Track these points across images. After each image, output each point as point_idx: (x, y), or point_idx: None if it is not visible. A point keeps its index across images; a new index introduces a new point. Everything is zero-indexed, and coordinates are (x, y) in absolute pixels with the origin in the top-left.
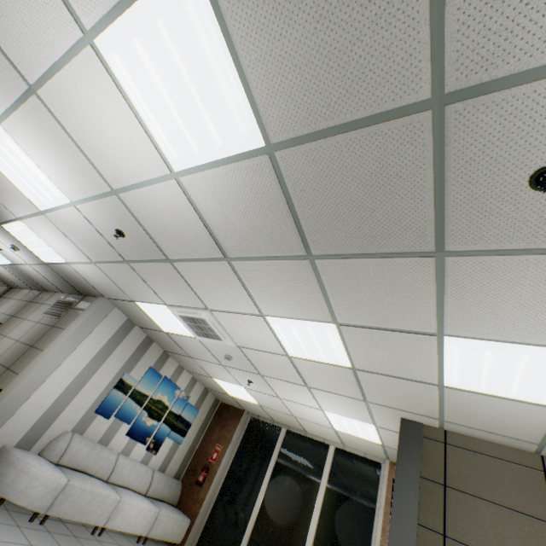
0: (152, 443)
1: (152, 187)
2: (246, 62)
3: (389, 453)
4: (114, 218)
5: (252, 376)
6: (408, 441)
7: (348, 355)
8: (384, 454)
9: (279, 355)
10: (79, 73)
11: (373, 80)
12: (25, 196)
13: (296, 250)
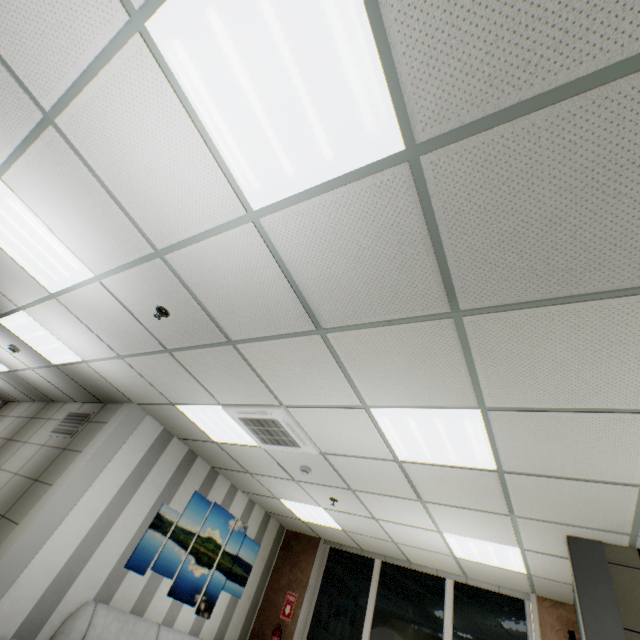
0: (203, 601)
1: (215, 238)
2: (391, 14)
3: (537, 585)
4: (155, 291)
5: (337, 492)
6: (587, 571)
7: (494, 452)
8: (528, 586)
9: (383, 460)
10: (119, 81)
11: (619, 4)
12: (30, 276)
13: (433, 306)
